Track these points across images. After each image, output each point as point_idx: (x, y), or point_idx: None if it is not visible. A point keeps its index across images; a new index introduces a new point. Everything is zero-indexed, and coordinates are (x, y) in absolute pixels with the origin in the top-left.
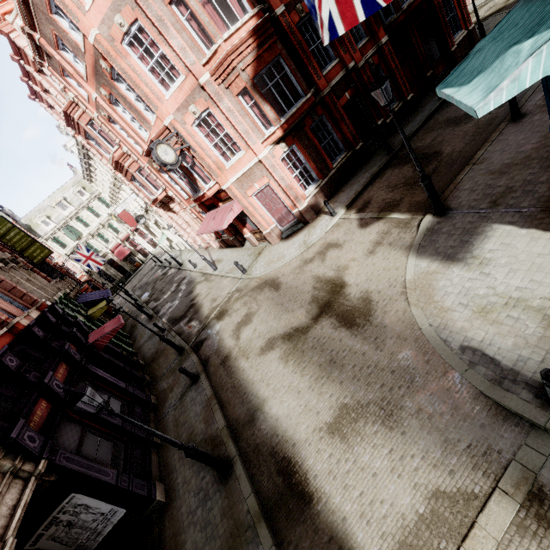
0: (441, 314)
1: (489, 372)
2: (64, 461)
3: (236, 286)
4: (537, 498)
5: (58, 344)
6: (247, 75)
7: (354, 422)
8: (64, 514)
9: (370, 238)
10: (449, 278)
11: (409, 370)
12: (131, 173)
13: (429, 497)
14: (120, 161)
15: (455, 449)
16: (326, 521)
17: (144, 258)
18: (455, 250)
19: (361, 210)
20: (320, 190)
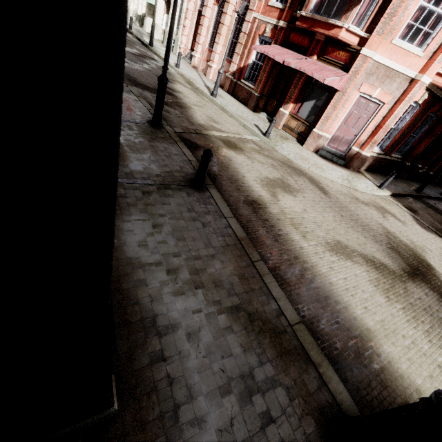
0: None
1: None
2: None
3: (253, 138)
4: None
5: None
6: None
7: None
8: None
9: (439, 245)
10: None
11: None
12: None
13: None
14: None
15: None
16: None
17: None
18: None
19: (410, 210)
20: (375, 158)
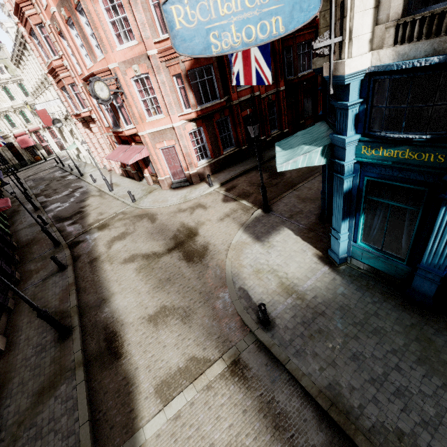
0: (239, 268)
1: (245, 303)
2: None
3: (123, 209)
4: (236, 363)
5: None
6: (184, 66)
7: (166, 316)
8: None
9: (225, 210)
10: (252, 249)
11: (209, 294)
12: (63, 83)
13: (188, 359)
14: (57, 69)
15: (212, 337)
16: (125, 369)
17: (47, 155)
18: (262, 235)
19: (228, 190)
20: (209, 165)
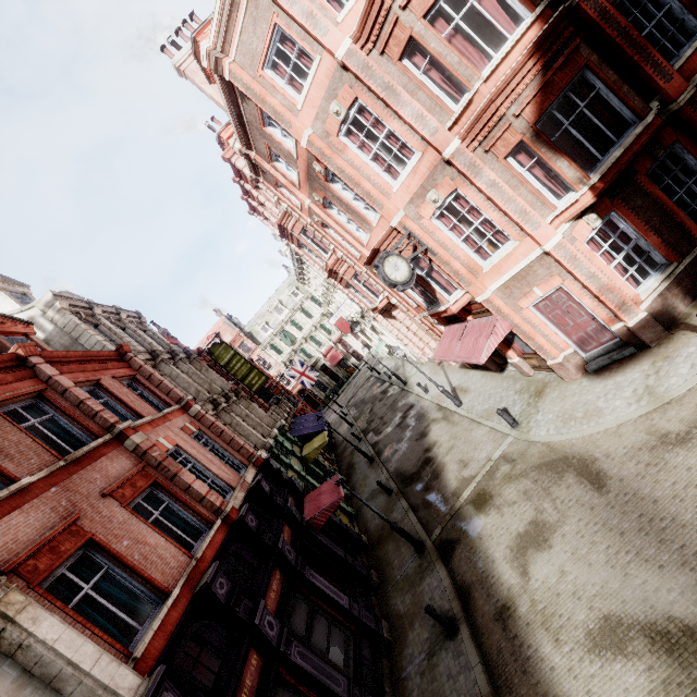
0: None
1: None
2: None
3: (502, 449)
4: None
5: (271, 536)
6: (523, 121)
7: None
8: None
9: None
10: None
11: None
12: (346, 280)
13: None
14: (334, 268)
15: None
16: None
17: (358, 362)
18: None
19: None
20: (674, 282)
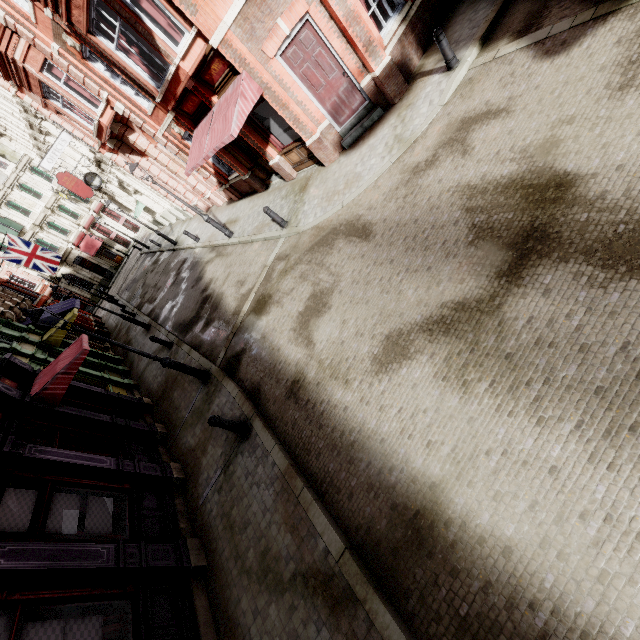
0: None
1: None
2: None
3: (275, 252)
4: None
5: None
6: None
7: None
8: None
9: (600, 61)
10: None
11: None
12: (33, 75)
13: None
14: (2, 48)
15: None
16: None
17: (125, 248)
18: None
19: (527, 29)
20: (410, 27)
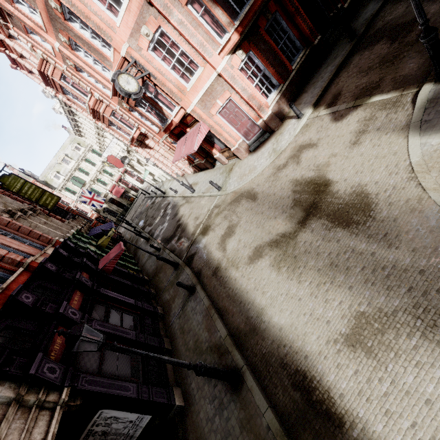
0: None
1: None
2: (85, 384)
3: (214, 203)
4: None
5: (70, 274)
6: None
7: (380, 334)
8: (98, 426)
9: (350, 129)
10: None
11: None
12: (106, 118)
13: None
14: (95, 108)
15: None
16: None
17: (136, 193)
18: None
19: (331, 104)
20: (282, 95)
